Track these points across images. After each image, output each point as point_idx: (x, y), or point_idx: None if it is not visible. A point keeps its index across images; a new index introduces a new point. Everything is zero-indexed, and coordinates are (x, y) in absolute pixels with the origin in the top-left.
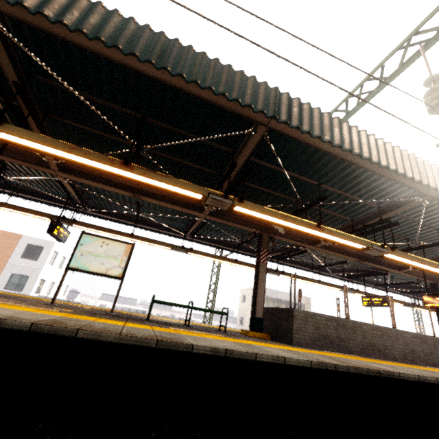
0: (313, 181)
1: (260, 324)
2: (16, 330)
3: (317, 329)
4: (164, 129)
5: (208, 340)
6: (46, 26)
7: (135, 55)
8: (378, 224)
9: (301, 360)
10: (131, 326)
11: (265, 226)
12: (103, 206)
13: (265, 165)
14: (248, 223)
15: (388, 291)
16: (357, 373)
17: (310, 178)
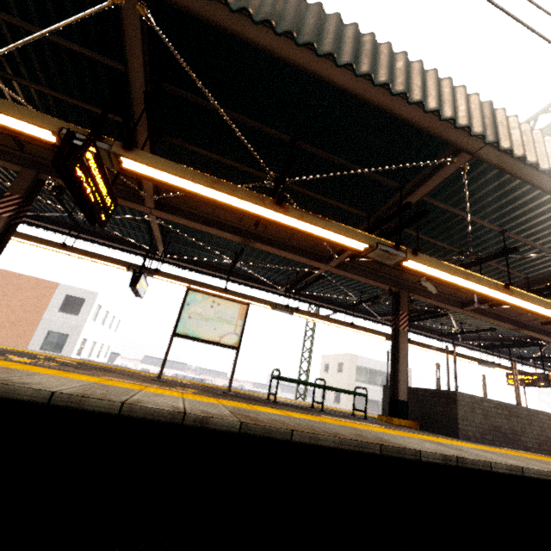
0: (495, 227)
1: (405, 409)
2: (225, 431)
3: (486, 419)
4: (312, 156)
5: (401, 438)
6: (216, 16)
7: (334, 56)
8: None
9: (540, 471)
10: (296, 416)
11: (402, 282)
12: (183, 251)
13: (438, 205)
14: (381, 279)
15: (529, 366)
16: None
17: (491, 222)
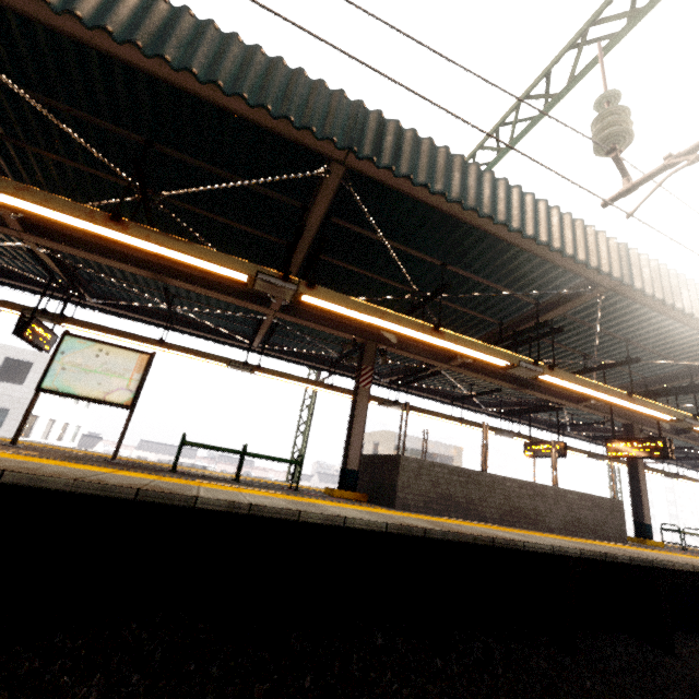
0: (433, 259)
1: (354, 480)
2: None
3: (435, 486)
4: (188, 164)
5: (241, 495)
6: None
7: (106, 30)
8: (534, 330)
9: (372, 522)
10: (122, 474)
11: (372, 332)
12: (117, 294)
13: (357, 231)
14: (345, 327)
15: (570, 437)
16: (459, 541)
17: (430, 254)
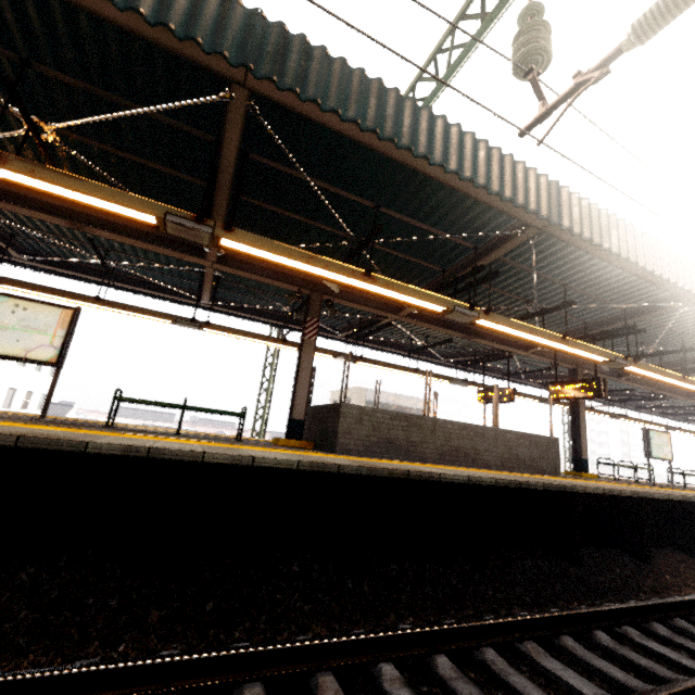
0: (365, 201)
1: (300, 429)
2: None
3: (376, 431)
4: (79, 90)
5: (154, 442)
6: None
7: None
8: (472, 275)
9: (282, 460)
10: (27, 427)
11: (319, 283)
12: (49, 250)
13: (281, 170)
14: (289, 278)
15: (525, 385)
16: (373, 475)
17: (362, 195)
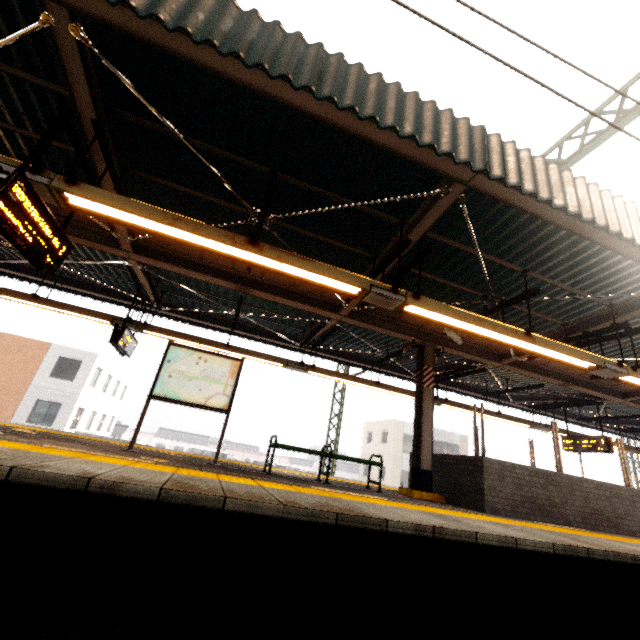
0: (515, 266)
1: (429, 480)
2: (139, 499)
3: (518, 488)
4: (299, 189)
5: (388, 509)
6: (156, 36)
7: (288, 78)
8: (611, 331)
9: (539, 542)
10: (268, 486)
11: (428, 333)
12: (182, 302)
13: (447, 243)
14: (403, 329)
15: (594, 428)
16: (619, 562)
17: (511, 261)
